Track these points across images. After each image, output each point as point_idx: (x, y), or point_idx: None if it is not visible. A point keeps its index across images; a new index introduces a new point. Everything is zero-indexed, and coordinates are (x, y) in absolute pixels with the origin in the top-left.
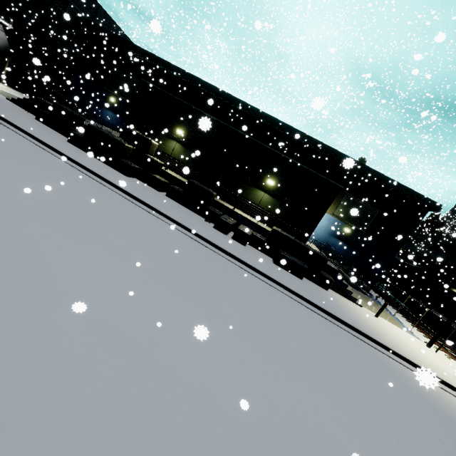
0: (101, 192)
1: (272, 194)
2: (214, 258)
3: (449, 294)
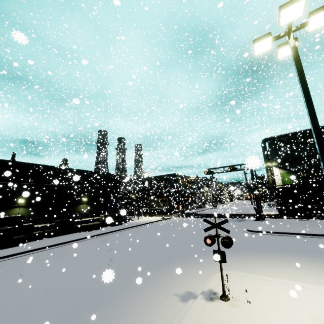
0: (67, 247)
1: (87, 203)
2: (116, 234)
3: (136, 200)
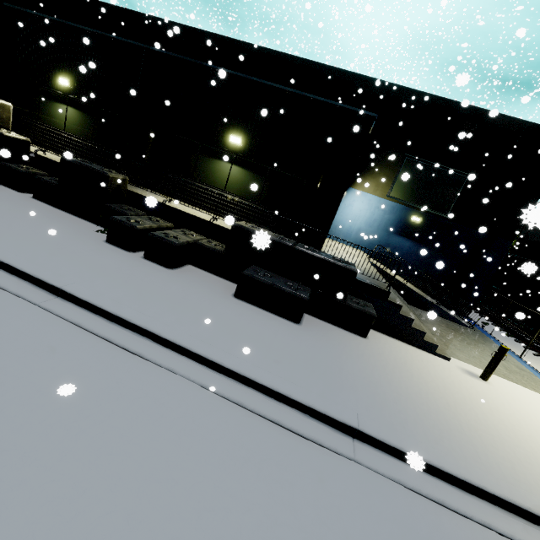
0: None
1: (245, 163)
2: None
3: None
